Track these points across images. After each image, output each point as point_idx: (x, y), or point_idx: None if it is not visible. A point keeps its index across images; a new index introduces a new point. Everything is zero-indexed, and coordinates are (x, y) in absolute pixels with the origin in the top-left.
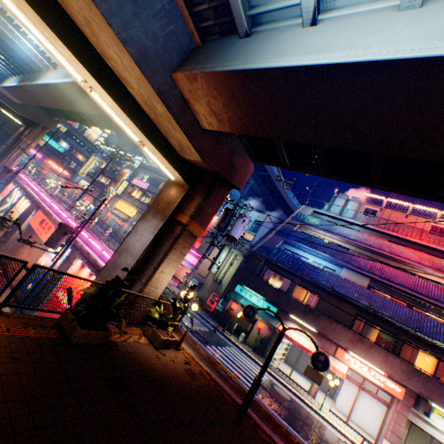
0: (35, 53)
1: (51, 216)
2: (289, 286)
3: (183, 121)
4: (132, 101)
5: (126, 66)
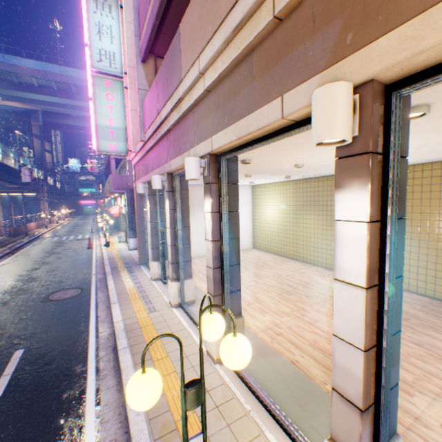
0: None
1: None
2: None
3: None
4: None
5: None
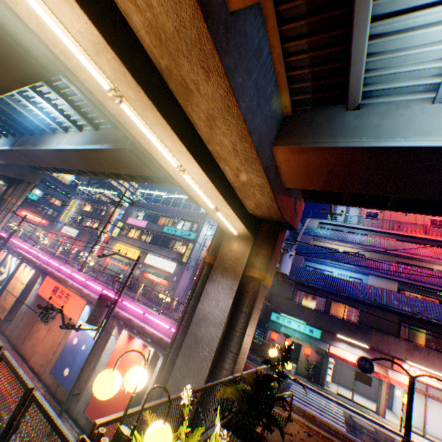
0: (42, 118)
1: (65, 281)
2: (325, 305)
3: (275, 186)
4: (221, 175)
5: (237, 150)
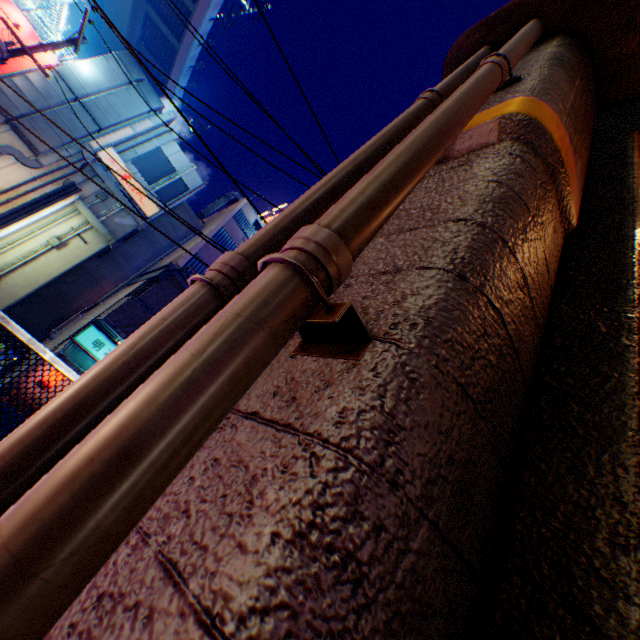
0: None
1: None
2: None
3: None
4: None
5: None
